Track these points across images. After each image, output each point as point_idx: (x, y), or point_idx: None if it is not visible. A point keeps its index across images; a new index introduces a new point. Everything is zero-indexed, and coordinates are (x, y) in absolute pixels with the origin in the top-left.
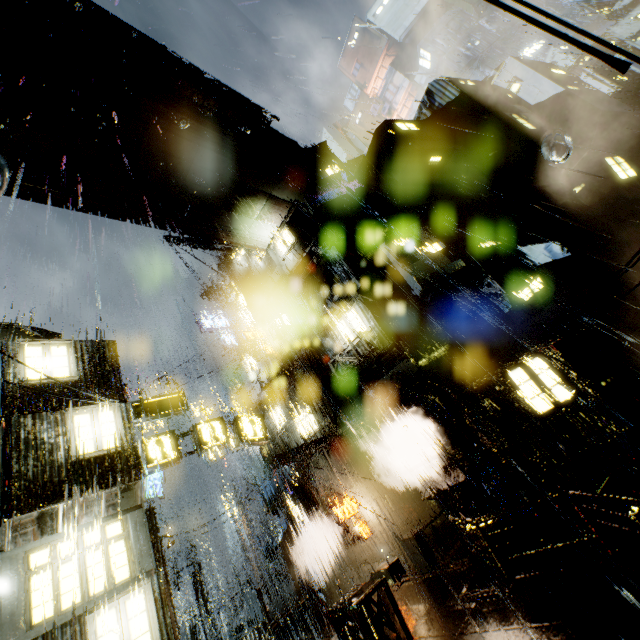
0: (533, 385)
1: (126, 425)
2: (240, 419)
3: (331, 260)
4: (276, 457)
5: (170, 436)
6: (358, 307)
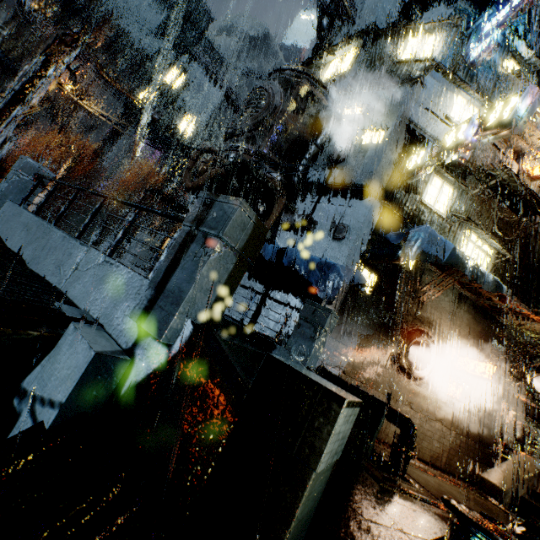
0: None
1: None
2: None
3: None
4: None
5: None
6: None
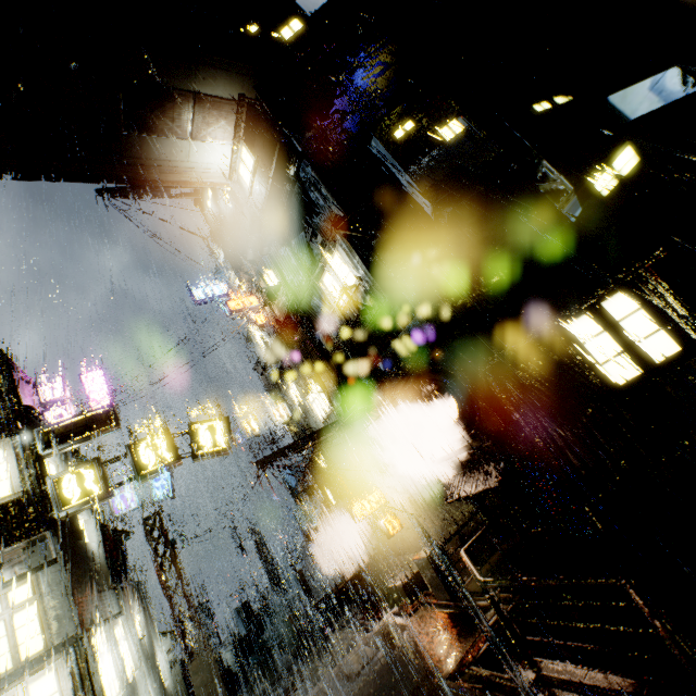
0: (609, 340)
1: (22, 464)
2: (193, 428)
3: (304, 182)
4: (259, 462)
5: (93, 466)
6: (341, 249)
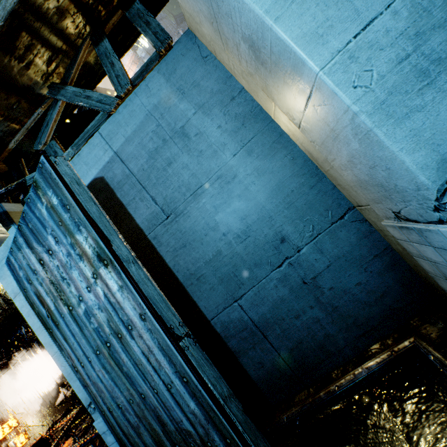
0: None
1: None
2: None
3: None
4: None
5: None
6: None
